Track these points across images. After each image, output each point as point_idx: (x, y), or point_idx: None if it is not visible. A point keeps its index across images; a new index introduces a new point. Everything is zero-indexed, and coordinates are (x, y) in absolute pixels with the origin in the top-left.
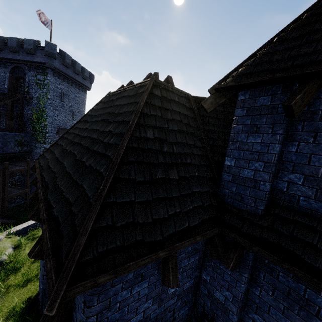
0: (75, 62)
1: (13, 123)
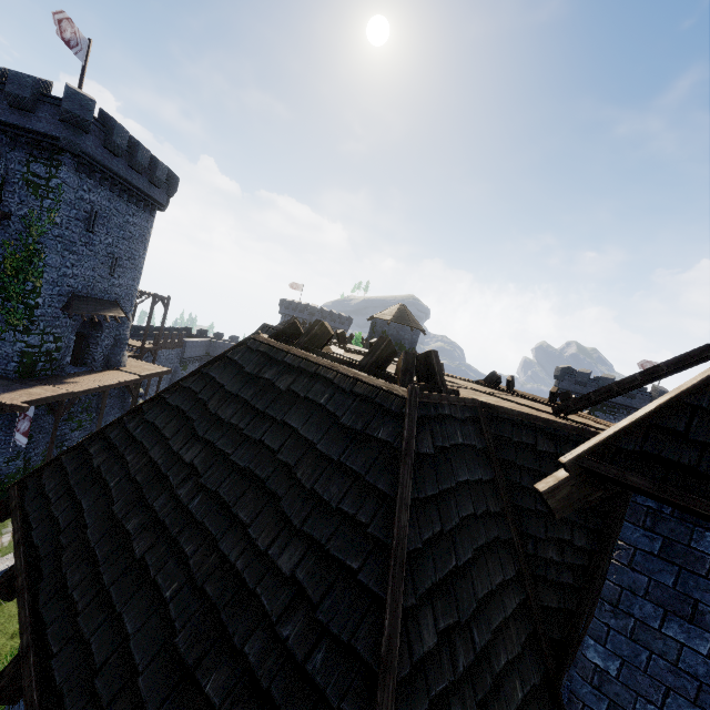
0: (136, 145)
1: None
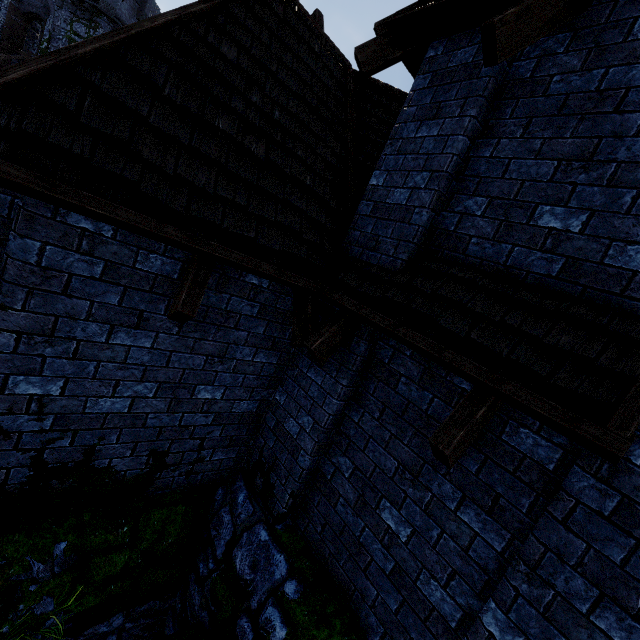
0: None
1: None
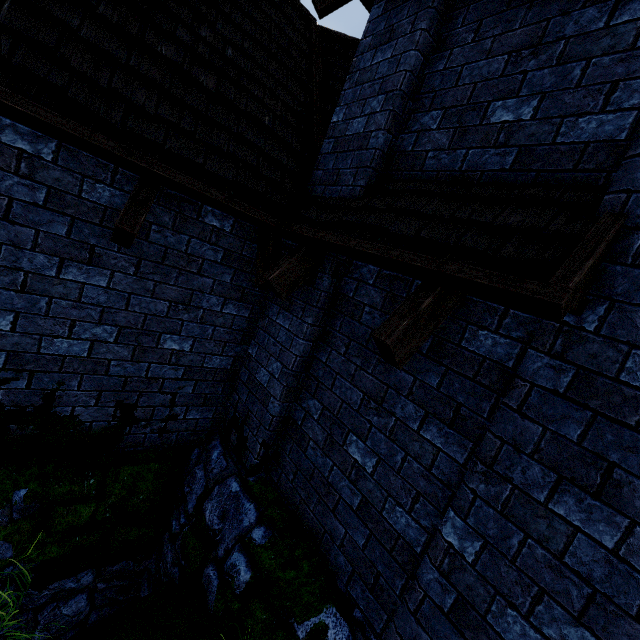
0: None
1: None
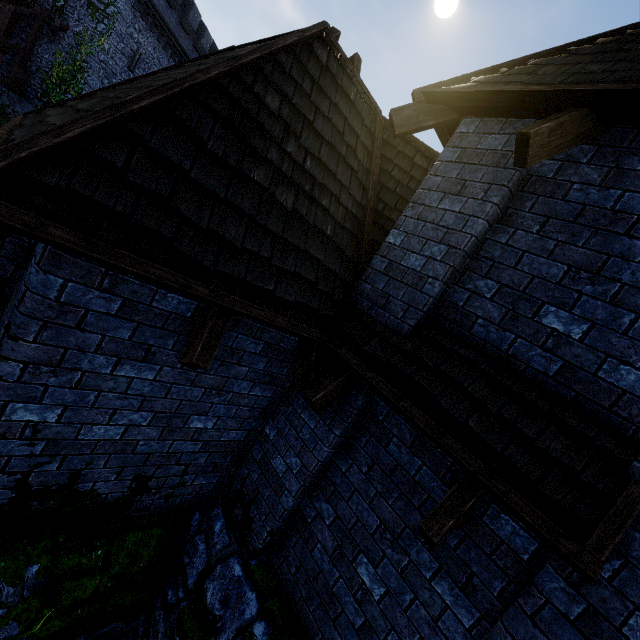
0: (191, 4)
1: (0, 59)
